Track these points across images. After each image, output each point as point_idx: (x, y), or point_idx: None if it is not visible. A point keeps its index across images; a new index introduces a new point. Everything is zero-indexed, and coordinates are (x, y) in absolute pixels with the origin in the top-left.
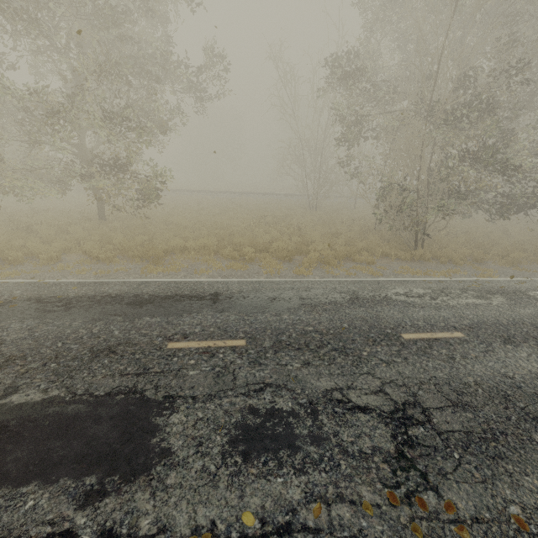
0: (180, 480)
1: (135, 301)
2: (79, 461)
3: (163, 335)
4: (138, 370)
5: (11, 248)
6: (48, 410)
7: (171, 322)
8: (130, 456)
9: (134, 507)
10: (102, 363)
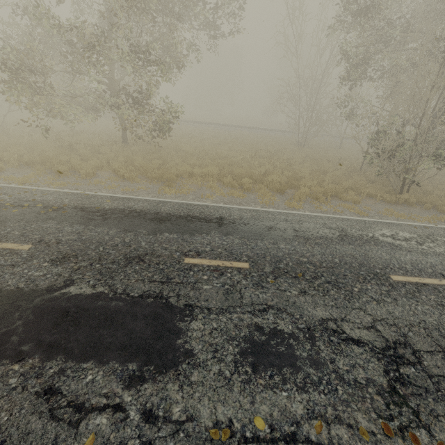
0: (201, 379)
1: (156, 217)
2: (123, 349)
3: (180, 251)
4: (162, 278)
5: (59, 162)
6: (97, 303)
7: (185, 239)
8: (161, 352)
9: (167, 395)
10: (135, 269)
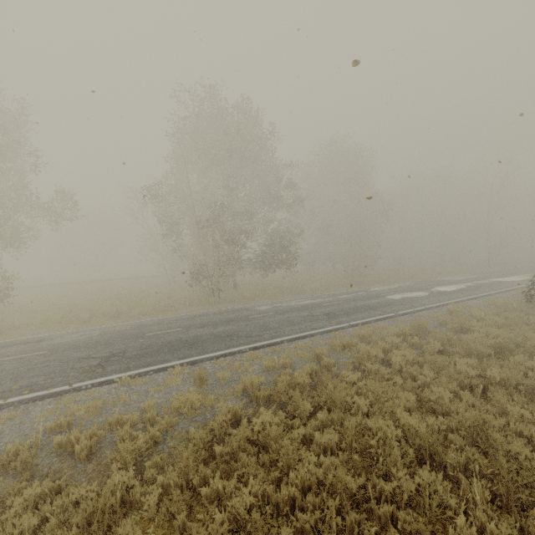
0: None
1: None
2: None
3: None
4: None
5: None
6: None
7: None
8: None
9: None
10: None
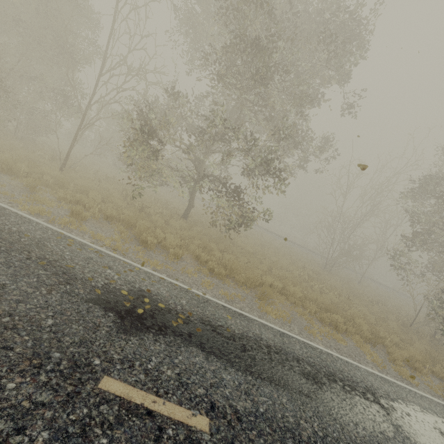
0: None
1: (305, 372)
2: None
3: None
4: None
5: (145, 230)
6: None
7: None
8: None
9: None
10: None
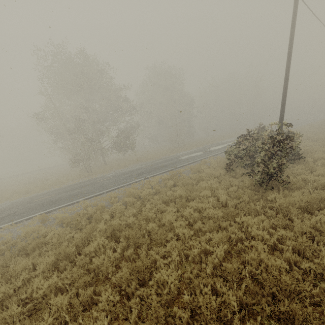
0: None
1: None
2: None
3: None
4: None
5: None
6: None
7: None
8: None
9: None
10: None
